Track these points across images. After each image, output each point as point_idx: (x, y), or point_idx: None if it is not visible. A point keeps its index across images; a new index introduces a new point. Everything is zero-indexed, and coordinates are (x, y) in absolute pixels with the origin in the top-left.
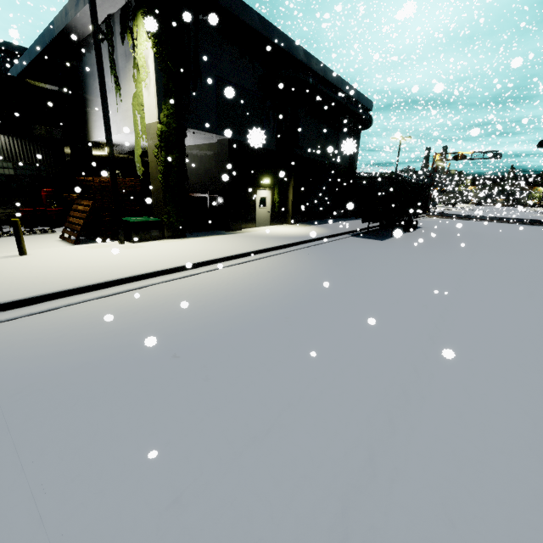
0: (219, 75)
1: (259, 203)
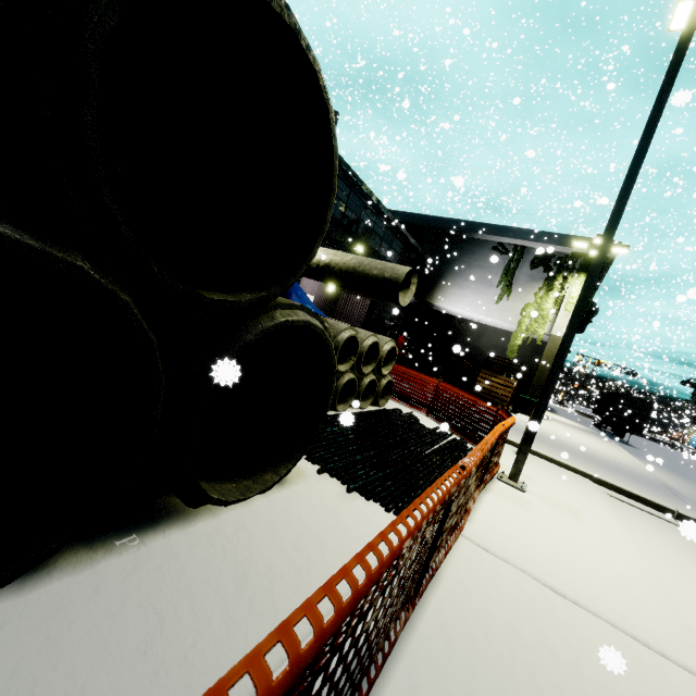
0: None
1: None
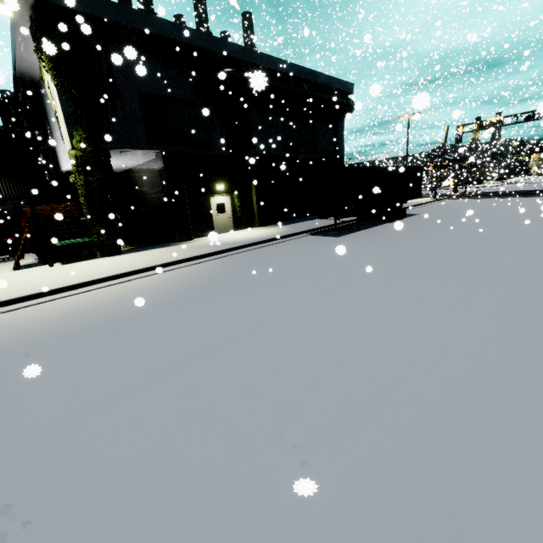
0: (143, 91)
1: (215, 210)
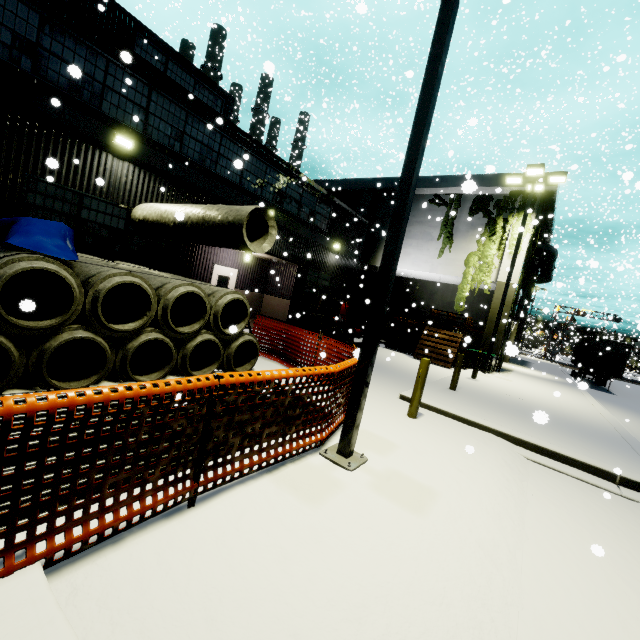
0: None
1: None
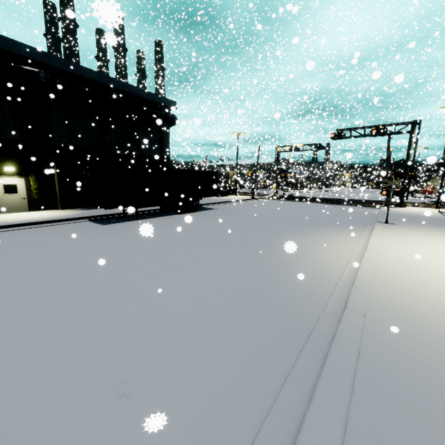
0: None
1: (2, 190)
